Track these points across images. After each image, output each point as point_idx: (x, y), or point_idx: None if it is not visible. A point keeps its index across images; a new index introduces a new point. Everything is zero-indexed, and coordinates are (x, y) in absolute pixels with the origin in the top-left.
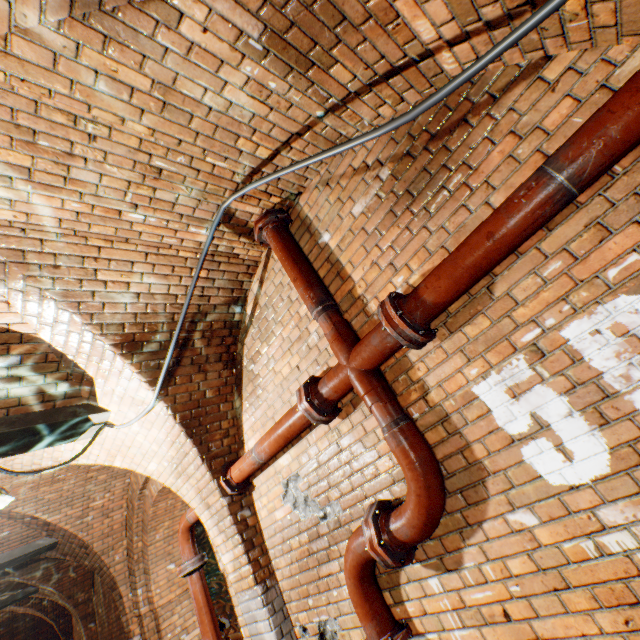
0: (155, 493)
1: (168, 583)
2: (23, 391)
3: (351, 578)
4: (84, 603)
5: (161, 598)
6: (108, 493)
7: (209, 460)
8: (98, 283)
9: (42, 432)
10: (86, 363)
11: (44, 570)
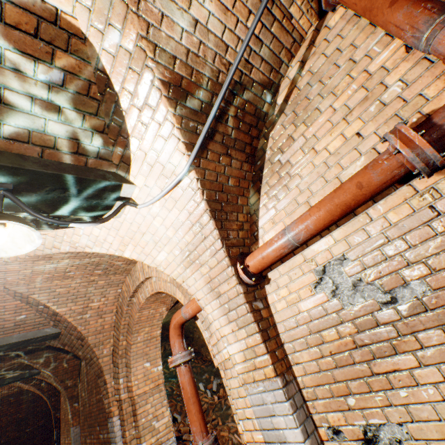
0: (142, 300)
1: (144, 377)
2: (59, 129)
3: None
4: (71, 387)
5: (138, 388)
6: (103, 298)
7: (227, 246)
8: None
9: (71, 189)
10: (126, 109)
11: (46, 358)
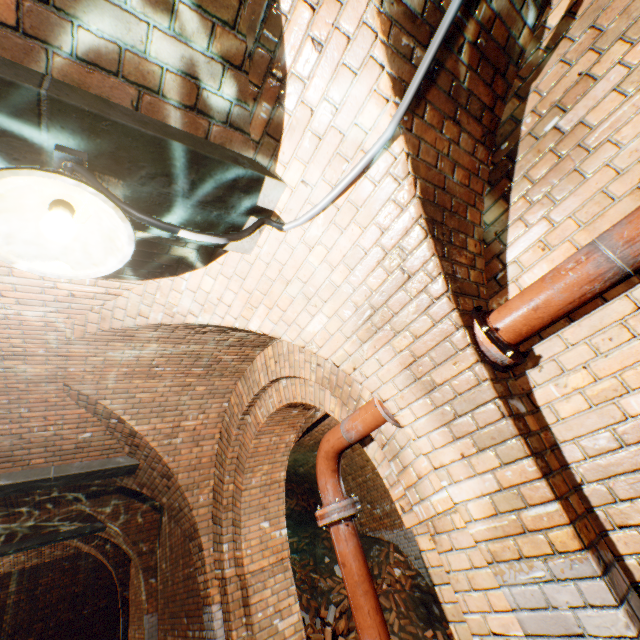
0: (262, 419)
1: (260, 545)
2: (170, 53)
3: None
4: (147, 554)
5: (251, 562)
6: (202, 414)
7: (454, 291)
8: None
9: (181, 178)
10: (288, 10)
11: (114, 506)
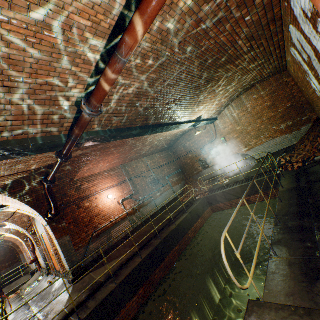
0: None
1: None
2: None
3: (32, 252)
4: (17, 245)
5: None
6: None
7: (22, 238)
8: (0, 229)
9: None
10: (1, 233)
11: (5, 241)
